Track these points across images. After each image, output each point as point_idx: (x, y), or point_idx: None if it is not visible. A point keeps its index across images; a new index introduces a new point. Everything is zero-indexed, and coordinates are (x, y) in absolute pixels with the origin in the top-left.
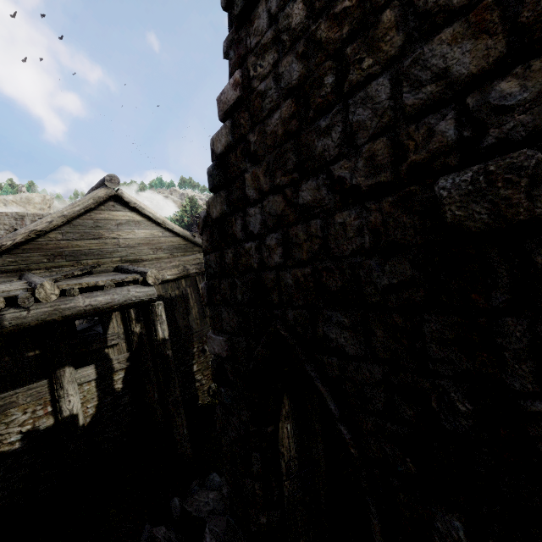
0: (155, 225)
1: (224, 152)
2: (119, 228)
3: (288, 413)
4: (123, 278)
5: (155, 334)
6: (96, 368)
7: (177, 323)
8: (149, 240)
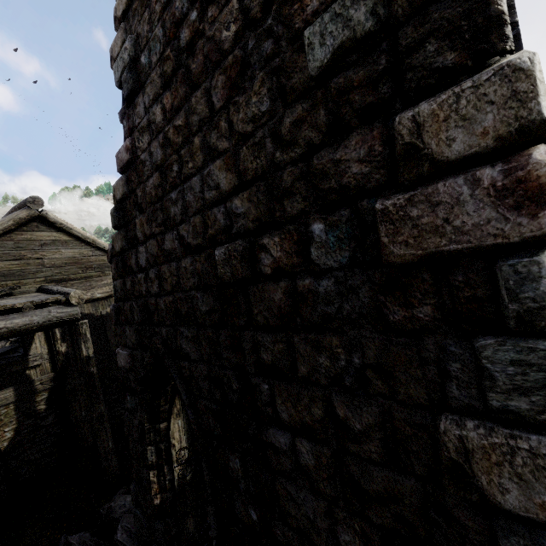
0: (84, 245)
1: (122, 199)
2: (44, 248)
3: (179, 411)
4: (43, 299)
5: (78, 353)
6: (16, 391)
7: (108, 340)
8: (78, 259)
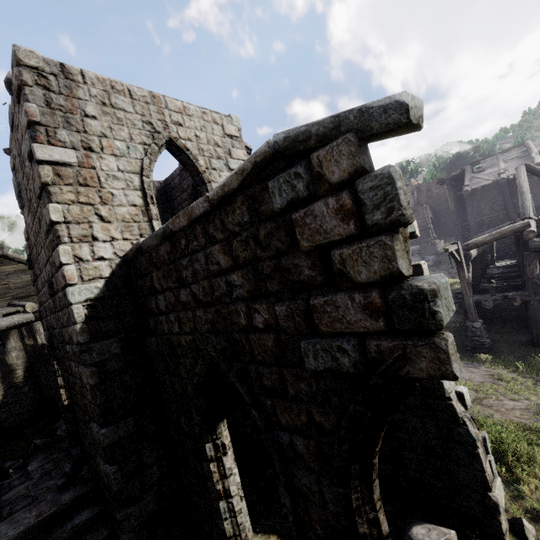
0: None
1: (30, 255)
2: (9, 277)
3: None
4: (8, 311)
5: (36, 342)
6: (0, 371)
7: None
8: None
